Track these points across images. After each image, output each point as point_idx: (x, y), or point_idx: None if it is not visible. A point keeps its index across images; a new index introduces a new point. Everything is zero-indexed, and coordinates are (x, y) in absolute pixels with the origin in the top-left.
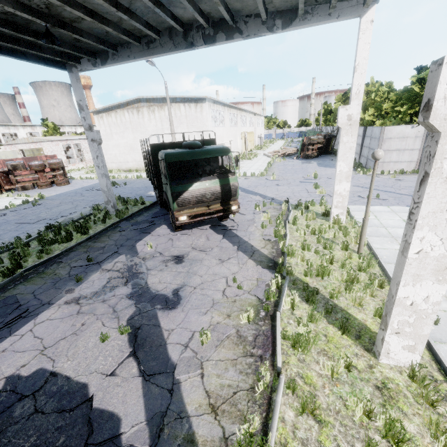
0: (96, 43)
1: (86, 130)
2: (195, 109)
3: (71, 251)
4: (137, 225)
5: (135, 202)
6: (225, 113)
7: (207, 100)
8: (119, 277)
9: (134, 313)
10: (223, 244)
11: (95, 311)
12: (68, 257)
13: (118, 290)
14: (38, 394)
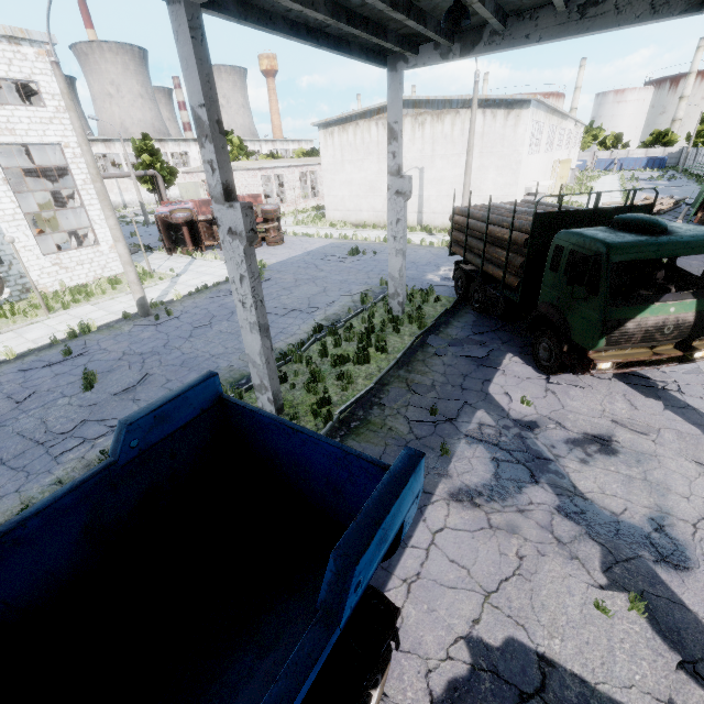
0: (492, 15)
1: (392, 174)
2: (503, 121)
3: (383, 385)
4: (460, 347)
5: (425, 297)
6: (545, 126)
7: (532, 104)
8: (511, 462)
9: (604, 557)
10: (674, 423)
11: (521, 532)
12: (388, 397)
13: (531, 493)
14: (548, 698)
